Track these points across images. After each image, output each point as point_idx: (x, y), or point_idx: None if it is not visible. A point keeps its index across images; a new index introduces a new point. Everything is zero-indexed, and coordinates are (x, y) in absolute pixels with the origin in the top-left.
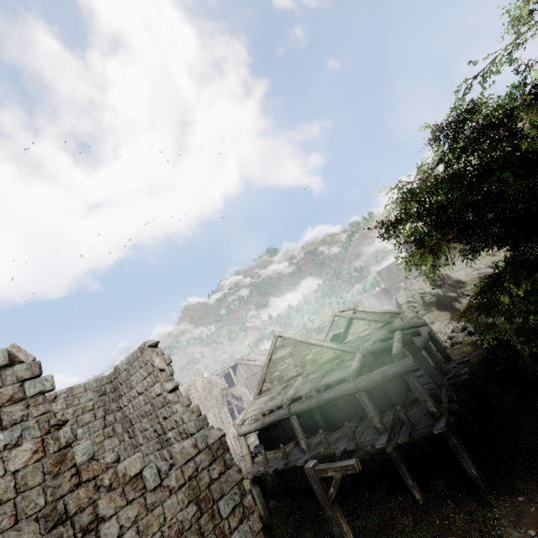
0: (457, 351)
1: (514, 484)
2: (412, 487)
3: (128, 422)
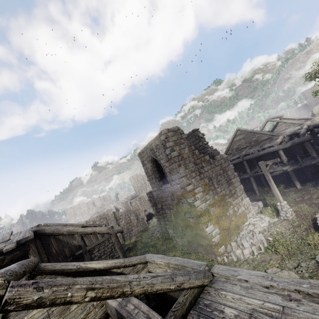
0: None
1: None
2: (296, 184)
3: None
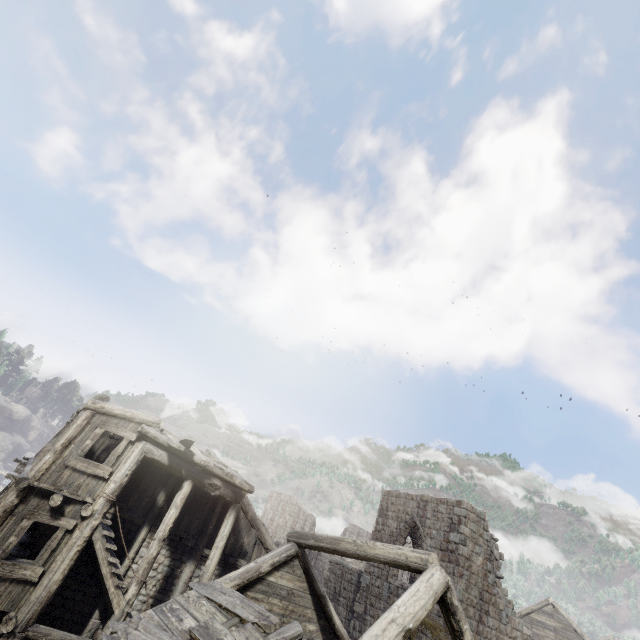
0: None
1: None
2: None
3: None
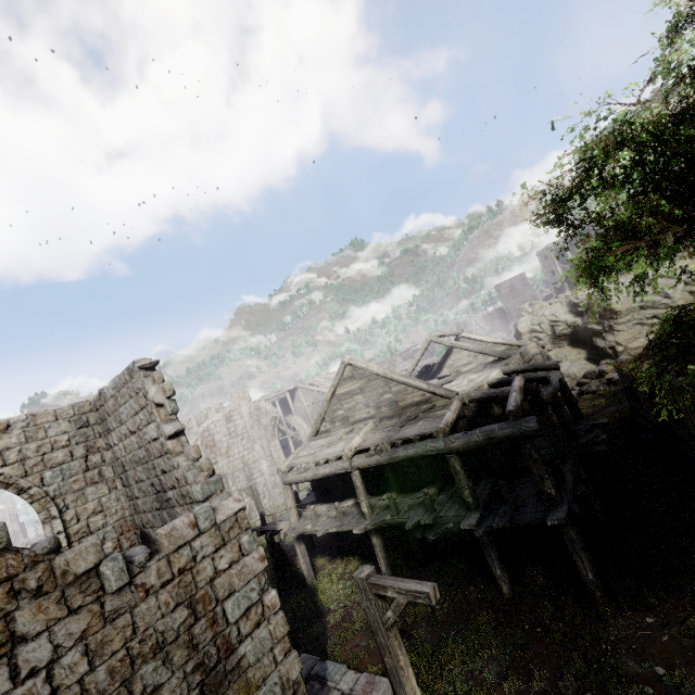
0: (586, 403)
1: (644, 599)
2: (500, 579)
3: (120, 466)
